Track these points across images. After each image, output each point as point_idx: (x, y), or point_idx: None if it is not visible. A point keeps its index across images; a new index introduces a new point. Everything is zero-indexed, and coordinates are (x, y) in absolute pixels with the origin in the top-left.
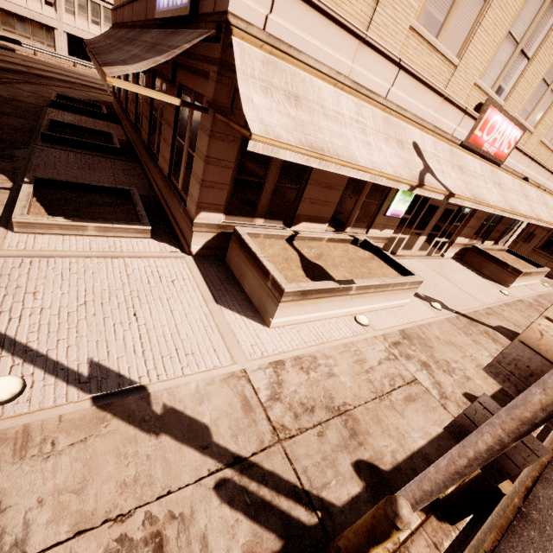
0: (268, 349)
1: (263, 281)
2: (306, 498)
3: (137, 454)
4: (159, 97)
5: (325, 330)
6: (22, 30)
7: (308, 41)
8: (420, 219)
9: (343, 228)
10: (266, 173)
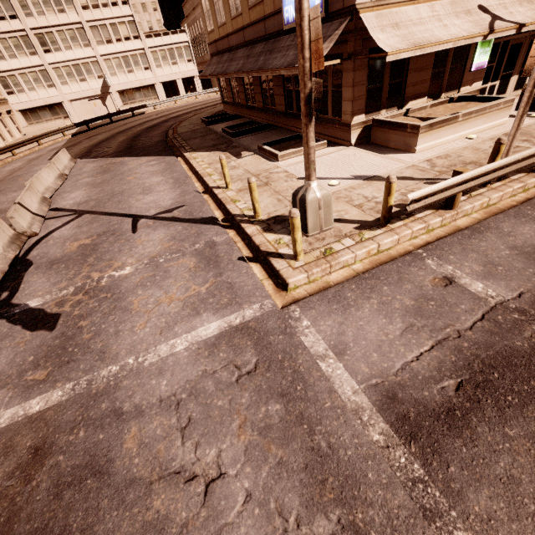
0: (420, 158)
1: (403, 132)
2: None
3: None
4: (332, 63)
5: (448, 146)
6: (139, 97)
7: None
8: (505, 62)
9: (438, 96)
10: (382, 79)
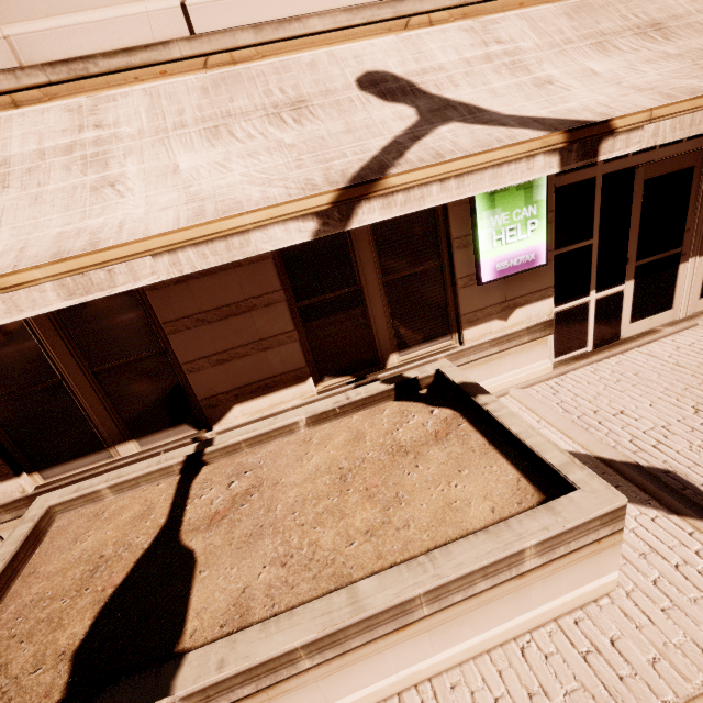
0: None
1: None
2: None
3: None
4: None
5: None
6: None
7: None
8: (640, 230)
9: (376, 363)
10: (50, 364)
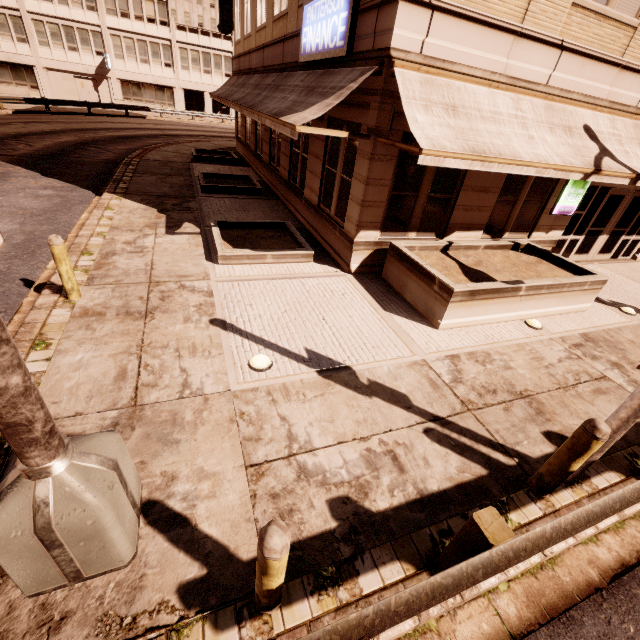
0: (441, 346)
1: (428, 286)
2: (502, 448)
3: (360, 407)
4: (332, 134)
5: (494, 332)
6: (148, 96)
7: (462, 51)
8: (598, 215)
9: (500, 234)
10: (419, 186)
